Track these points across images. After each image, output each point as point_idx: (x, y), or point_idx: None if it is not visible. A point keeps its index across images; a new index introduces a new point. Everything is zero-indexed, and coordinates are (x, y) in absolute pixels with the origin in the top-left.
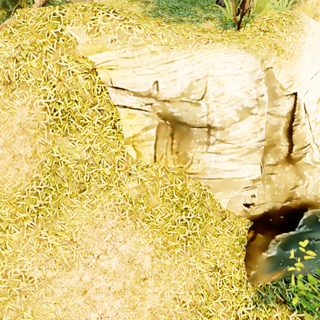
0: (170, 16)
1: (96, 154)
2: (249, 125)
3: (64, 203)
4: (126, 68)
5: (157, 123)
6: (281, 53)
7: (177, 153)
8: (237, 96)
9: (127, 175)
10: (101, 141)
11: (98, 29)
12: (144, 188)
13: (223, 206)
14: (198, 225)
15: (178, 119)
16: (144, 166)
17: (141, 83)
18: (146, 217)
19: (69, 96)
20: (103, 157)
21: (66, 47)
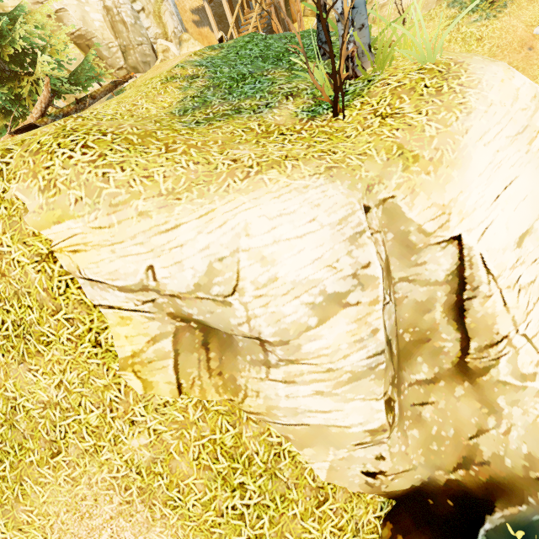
0: (222, 103)
1: (73, 390)
2: (343, 328)
3: (29, 475)
4: (100, 246)
5: (172, 328)
6: (412, 163)
7: (221, 374)
8: (308, 277)
9: (128, 425)
10: (78, 369)
11: (55, 183)
12: (162, 445)
13: (320, 475)
14: (266, 519)
15: (205, 323)
16: (160, 404)
17: (127, 271)
18: (170, 498)
19: (19, 299)
20: (84, 395)
21: (10, 220)
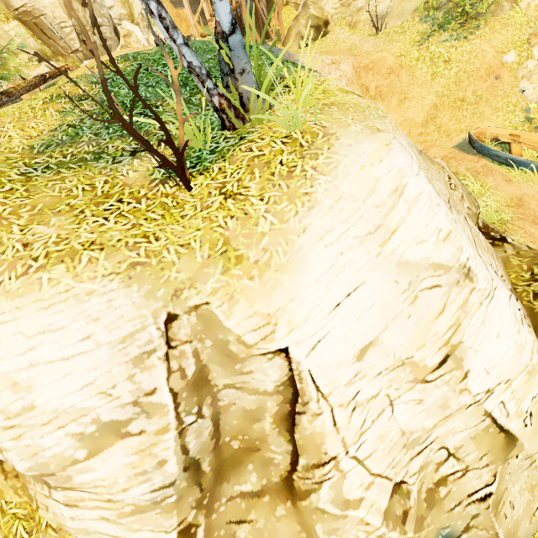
0: (91, 140)
1: None
2: (121, 461)
3: None
4: None
5: None
6: (234, 265)
7: (19, 476)
8: (76, 405)
9: None
10: None
11: None
12: None
13: None
14: None
15: None
16: None
17: None
18: None
19: None
20: None
21: None
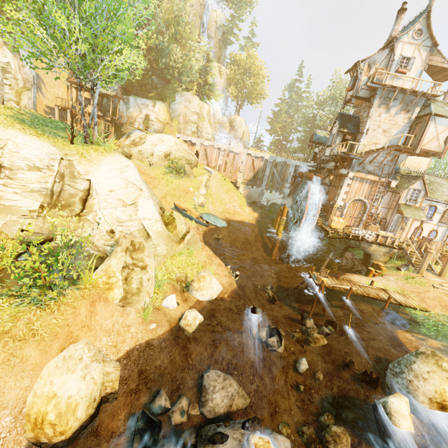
0: (31, 124)
1: None
2: (36, 176)
3: None
4: None
5: None
6: (83, 157)
7: None
8: (31, 158)
9: None
10: None
11: None
12: None
13: None
14: None
15: None
16: None
17: None
18: None
19: None
20: None
21: None
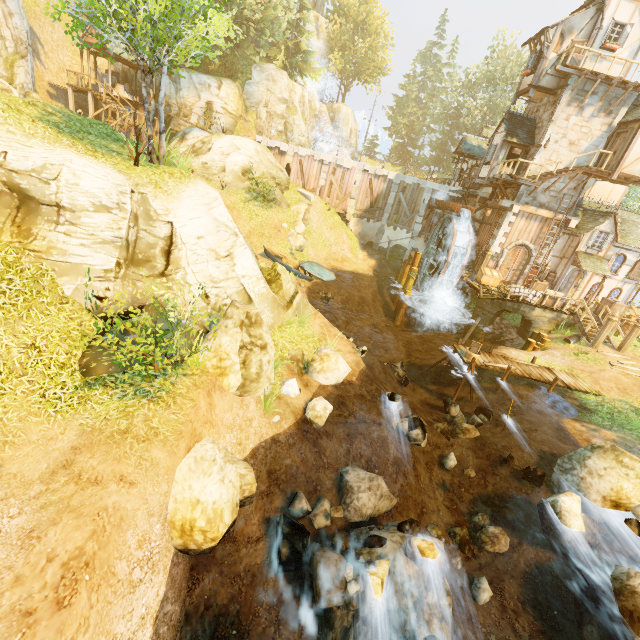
0: (71, 133)
1: None
2: (105, 220)
3: None
4: None
5: None
6: (159, 188)
7: (20, 227)
8: (95, 193)
9: None
10: None
11: None
12: None
13: (68, 292)
14: (22, 298)
15: (26, 192)
16: None
17: None
18: None
19: None
20: None
21: None
